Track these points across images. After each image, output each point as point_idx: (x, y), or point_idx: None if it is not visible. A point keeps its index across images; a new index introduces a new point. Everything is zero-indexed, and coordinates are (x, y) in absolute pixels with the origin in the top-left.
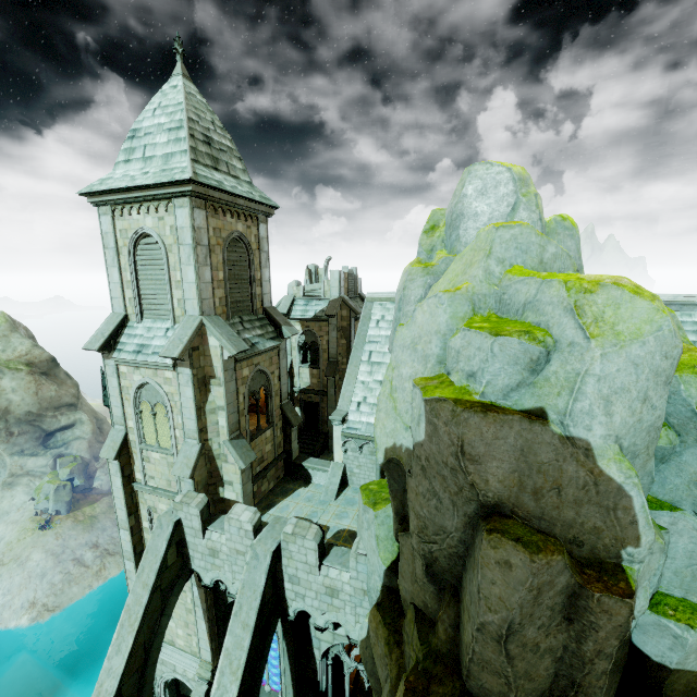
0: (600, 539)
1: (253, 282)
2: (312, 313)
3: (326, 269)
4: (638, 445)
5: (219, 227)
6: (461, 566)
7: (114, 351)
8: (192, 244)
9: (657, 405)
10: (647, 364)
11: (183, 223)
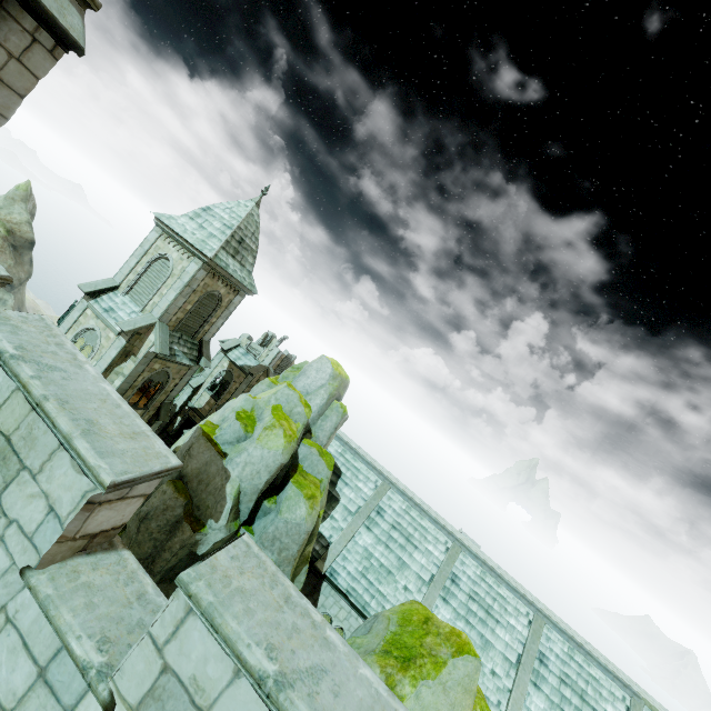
0: (206, 511)
1: (207, 321)
2: (242, 362)
3: (279, 342)
4: (248, 490)
5: (210, 284)
6: None
7: (94, 299)
8: (185, 283)
9: (262, 478)
10: (266, 460)
11: (190, 271)
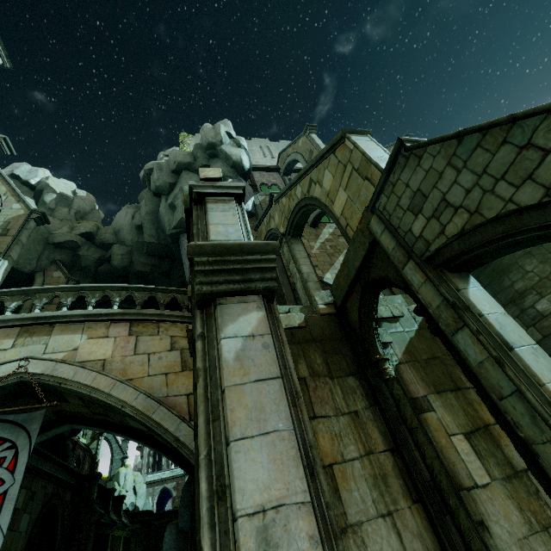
0: None
1: None
2: None
3: None
4: None
5: None
6: (85, 215)
7: None
8: None
9: None
10: None
11: None
